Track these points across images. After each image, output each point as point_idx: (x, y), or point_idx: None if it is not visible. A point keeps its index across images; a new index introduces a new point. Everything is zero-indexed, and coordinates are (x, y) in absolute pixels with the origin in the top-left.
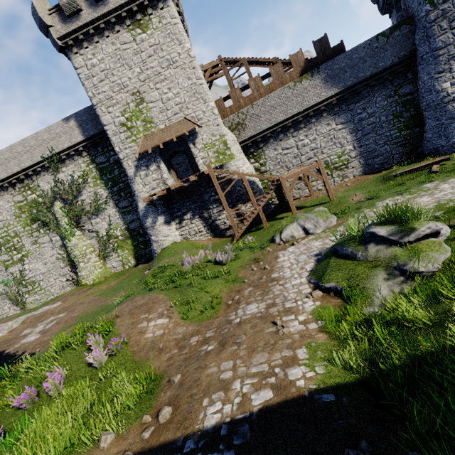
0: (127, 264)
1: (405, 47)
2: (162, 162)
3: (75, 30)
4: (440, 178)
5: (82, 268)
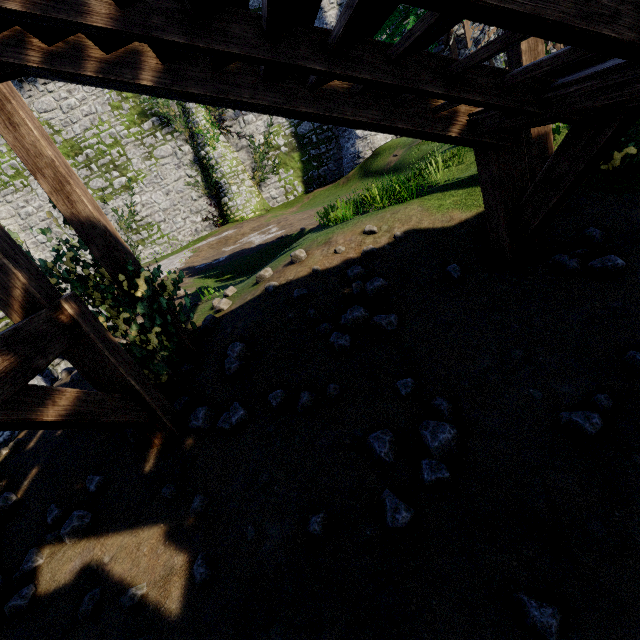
0: (292, 192)
1: None
2: None
3: None
4: None
5: (235, 194)
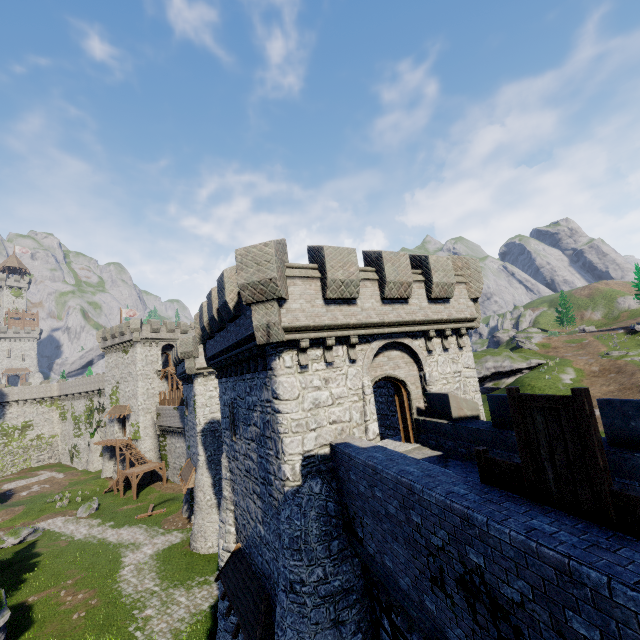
0: None
1: None
2: (117, 423)
3: (106, 347)
4: (118, 523)
5: (90, 458)
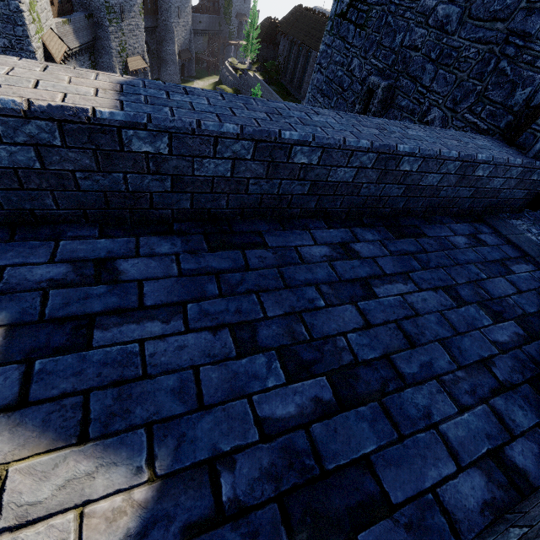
0: None
1: (93, 32)
2: None
3: None
4: None
5: None
